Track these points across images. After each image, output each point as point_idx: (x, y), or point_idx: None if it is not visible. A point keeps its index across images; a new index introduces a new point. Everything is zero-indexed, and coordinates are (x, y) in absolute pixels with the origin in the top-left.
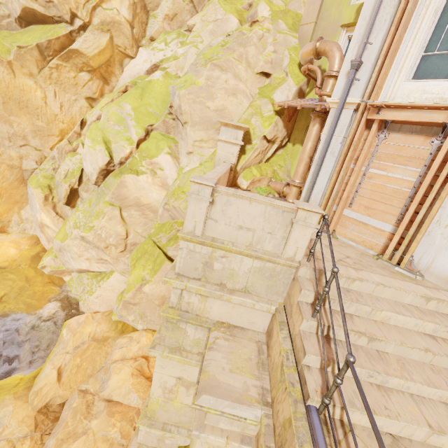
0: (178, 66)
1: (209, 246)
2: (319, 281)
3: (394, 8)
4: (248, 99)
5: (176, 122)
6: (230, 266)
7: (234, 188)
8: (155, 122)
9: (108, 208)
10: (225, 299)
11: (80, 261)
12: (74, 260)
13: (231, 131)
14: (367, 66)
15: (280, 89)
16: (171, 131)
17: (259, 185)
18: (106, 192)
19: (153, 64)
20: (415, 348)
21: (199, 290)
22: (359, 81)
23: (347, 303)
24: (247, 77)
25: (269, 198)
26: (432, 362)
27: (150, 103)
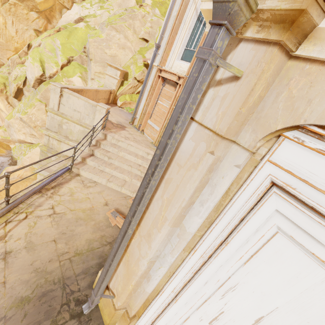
0: (95, 22)
1: (60, 116)
2: (105, 139)
3: (173, 21)
4: (133, 53)
5: (88, 58)
6: (70, 128)
7: (114, 105)
8: (75, 55)
9: (38, 103)
10: (66, 142)
11: (19, 134)
12: (16, 133)
13: (113, 70)
14: (162, 48)
15: (150, 51)
16: (85, 63)
17: (130, 106)
18: (38, 93)
19: (79, 17)
20: (125, 164)
21: (55, 137)
22: (159, 55)
23: (108, 146)
24: (133, 39)
25: (88, 99)
26: (132, 171)
27: (73, 43)
